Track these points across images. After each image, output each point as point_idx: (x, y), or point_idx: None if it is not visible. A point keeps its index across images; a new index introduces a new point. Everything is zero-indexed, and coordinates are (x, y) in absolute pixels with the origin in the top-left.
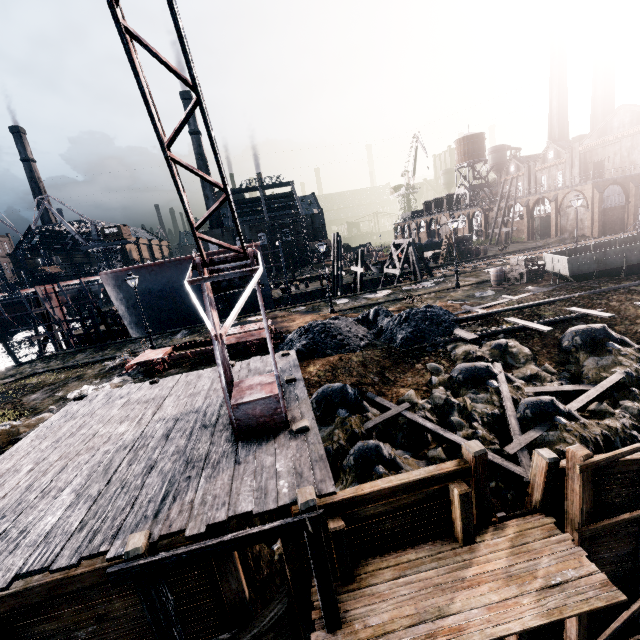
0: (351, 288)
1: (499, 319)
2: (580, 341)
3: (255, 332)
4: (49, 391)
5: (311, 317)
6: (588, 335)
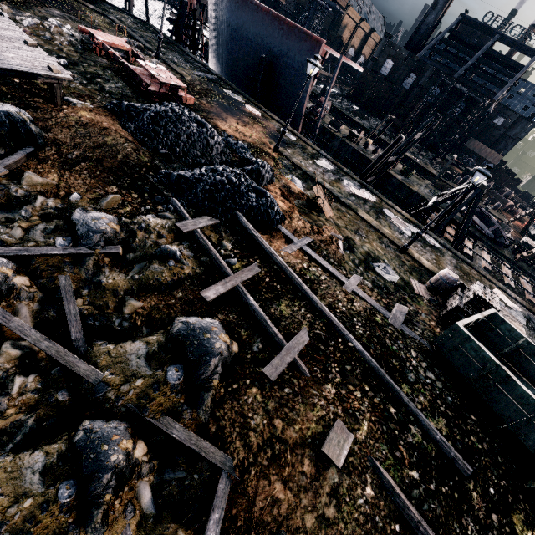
0: (396, 186)
1: (253, 258)
2: (175, 330)
3: (169, 85)
4: (65, 16)
5: (255, 135)
6: (185, 337)
